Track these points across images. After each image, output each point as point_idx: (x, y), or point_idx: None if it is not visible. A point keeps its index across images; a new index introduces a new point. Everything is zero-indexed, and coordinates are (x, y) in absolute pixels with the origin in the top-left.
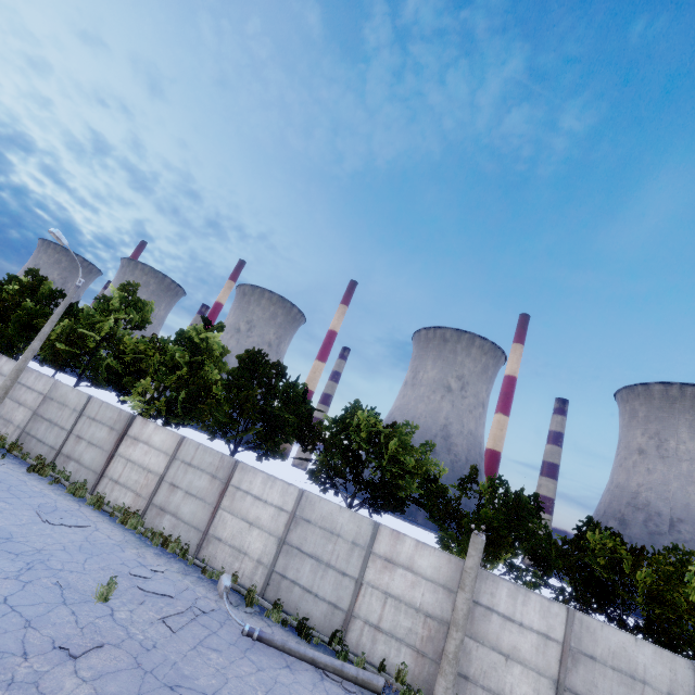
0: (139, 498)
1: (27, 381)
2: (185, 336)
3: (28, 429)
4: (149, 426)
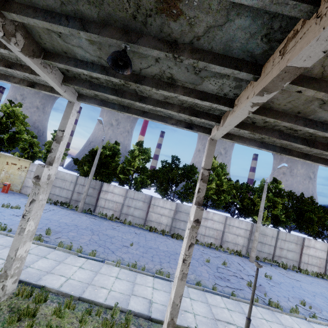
0: (320, 268)
1: (234, 224)
2: (269, 187)
3: (251, 247)
4: (311, 241)
